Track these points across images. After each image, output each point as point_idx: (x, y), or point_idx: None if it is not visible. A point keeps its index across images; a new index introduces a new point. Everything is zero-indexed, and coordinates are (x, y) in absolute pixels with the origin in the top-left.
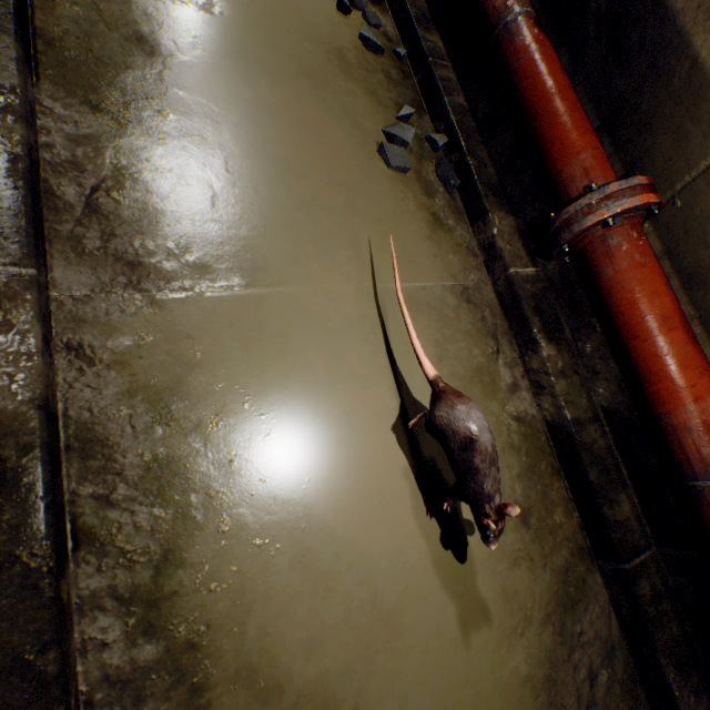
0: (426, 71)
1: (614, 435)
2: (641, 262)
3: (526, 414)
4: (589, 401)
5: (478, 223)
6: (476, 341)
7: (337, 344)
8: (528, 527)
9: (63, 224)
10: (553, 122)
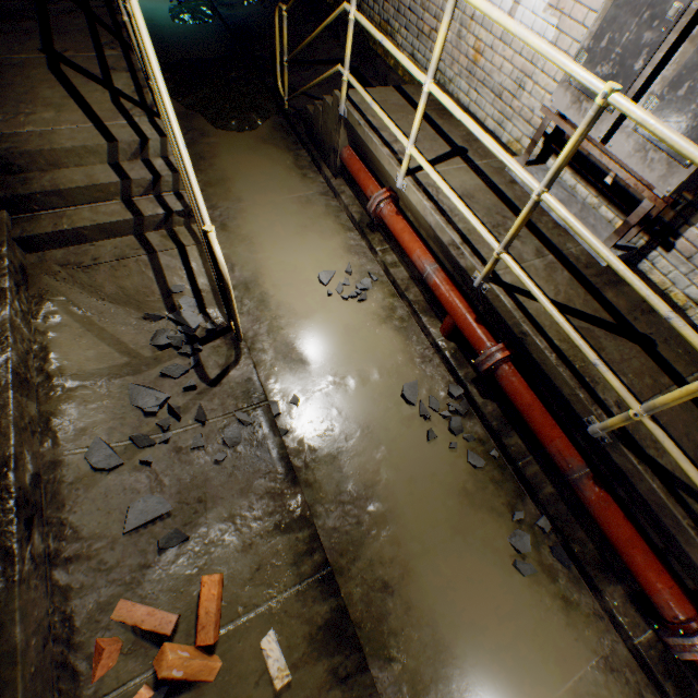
0: (517, 468)
1: None
2: None
3: None
4: None
5: (595, 592)
6: None
7: None
8: None
9: None
10: (632, 560)
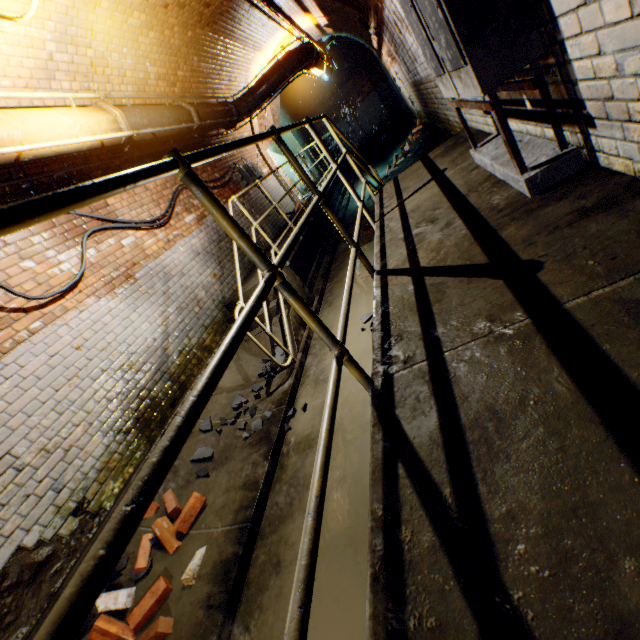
0: None
1: None
2: None
3: None
4: None
5: None
6: None
7: None
8: None
9: None
10: None
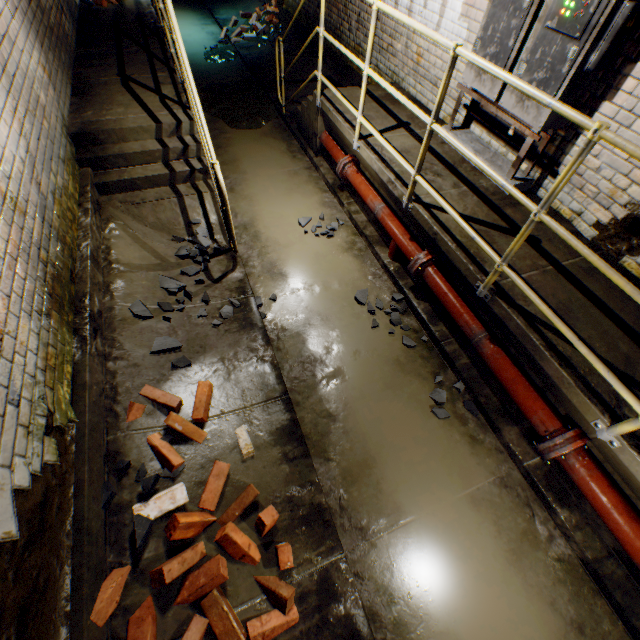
0: (441, 348)
1: (625, 565)
2: (588, 474)
3: (563, 554)
4: (601, 542)
5: (496, 432)
6: (517, 512)
7: (445, 540)
8: (584, 635)
9: (336, 519)
10: (516, 394)
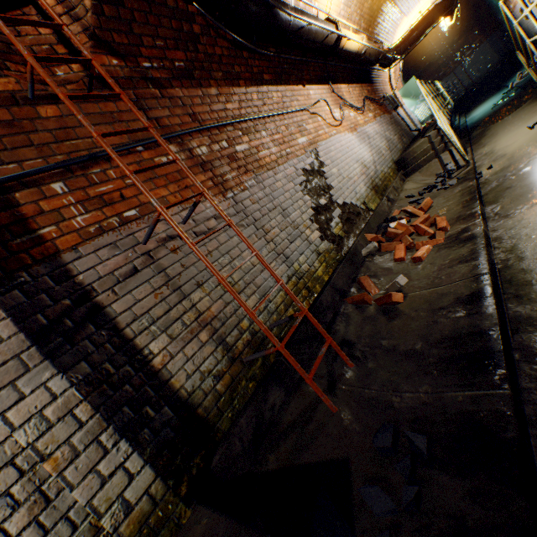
0: None
1: None
2: None
3: None
4: None
5: None
6: None
7: None
8: None
9: (489, 219)
10: None
